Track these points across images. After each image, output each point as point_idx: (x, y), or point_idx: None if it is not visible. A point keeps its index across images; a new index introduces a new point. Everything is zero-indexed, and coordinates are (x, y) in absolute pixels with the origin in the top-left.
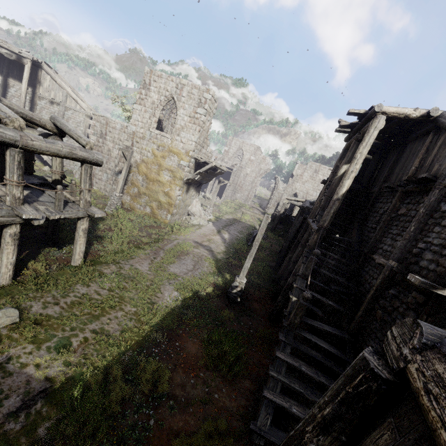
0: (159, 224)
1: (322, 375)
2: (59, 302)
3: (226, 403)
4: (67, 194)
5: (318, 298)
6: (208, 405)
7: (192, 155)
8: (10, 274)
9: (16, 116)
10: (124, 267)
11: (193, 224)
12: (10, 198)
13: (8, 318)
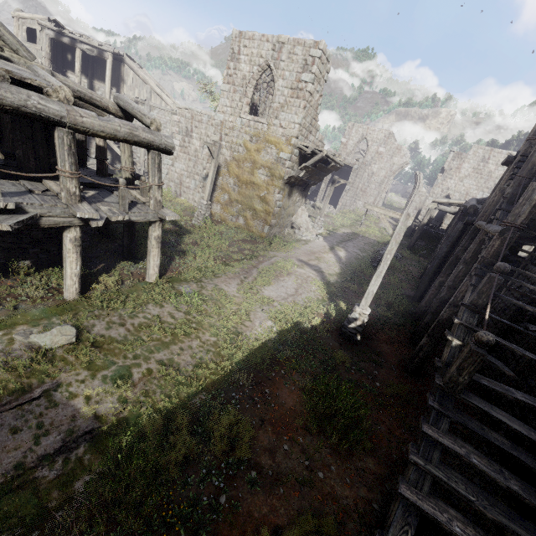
0: (255, 238)
1: (512, 477)
2: (125, 323)
3: (335, 488)
4: (137, 195)
5: (503, 345)
6: (308, 487)
7: (295, 144)
8: (77, 288)
9: (60, 84)
10: (206, 287)
11: (297, 239)
12: (65, 194)
13: (63, 336)
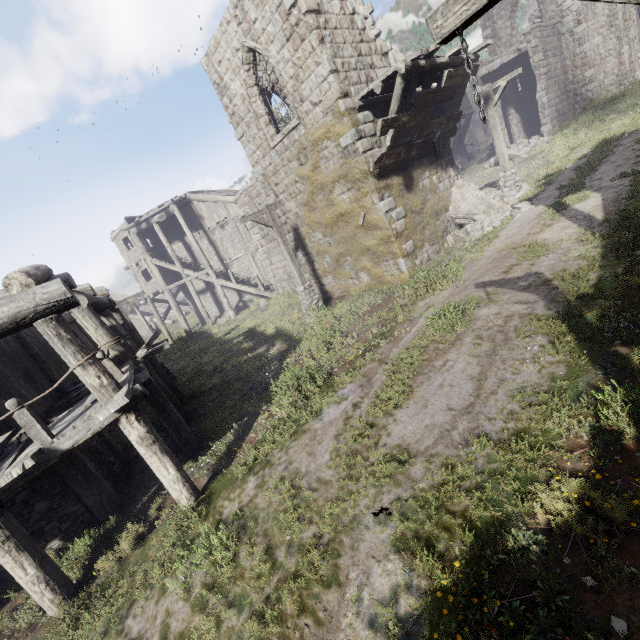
0: (393, 290)
1: None
2: None
3: None
4: None
5: None
6: None
7: (350, 106)
8: (52, 598)
9: None
10: (266, 482)
11: (476, 240)
12: None
13: None
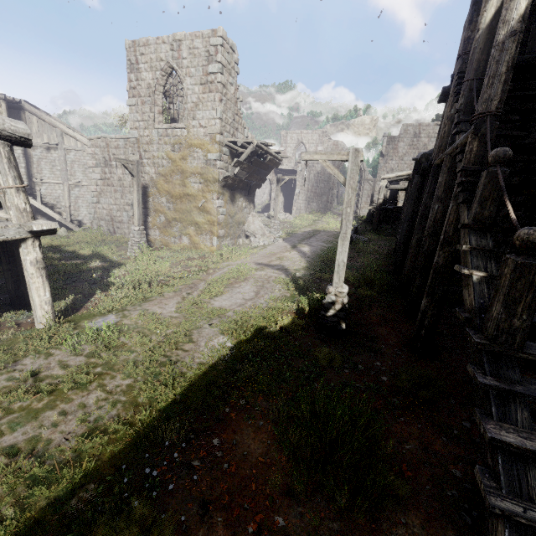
0: (204, 254)
1: None
2: None
3: None
4: None
5: None
6: None
7: (222, 141)
8: None
9: None
10: (129, 315)
11: (255, 246)
12: None
13: None
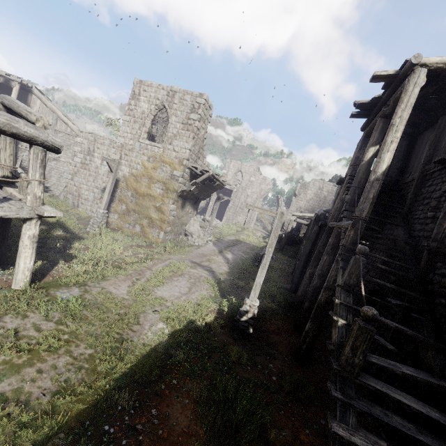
0: (150, 243)
1: None
2: None
3: None
4: (14, 192)
5: (379, 319)
6: None
7: (187, 165)
8: None
9: None
10: (90, 291)
11: (190, 245)
12: None
13: None
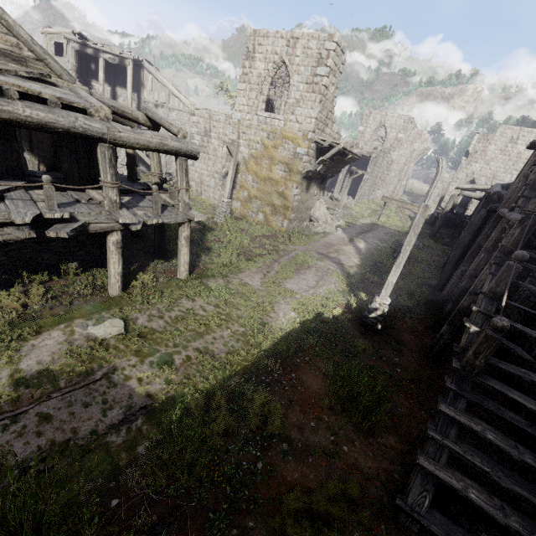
0: (274, 232)
1: (527, 452)
2: (163, 316)
3: (359, 460)
4: (166, 198)
5: (521, 330)
6: (334, 458)
7: (312, 138)
8: (119, 285)
9: (100, 104)
10: (232, 282)
11: (316, 232)
12: (108, 202)
13: (114, 328)
